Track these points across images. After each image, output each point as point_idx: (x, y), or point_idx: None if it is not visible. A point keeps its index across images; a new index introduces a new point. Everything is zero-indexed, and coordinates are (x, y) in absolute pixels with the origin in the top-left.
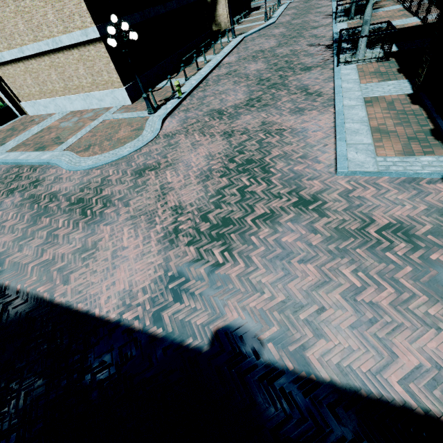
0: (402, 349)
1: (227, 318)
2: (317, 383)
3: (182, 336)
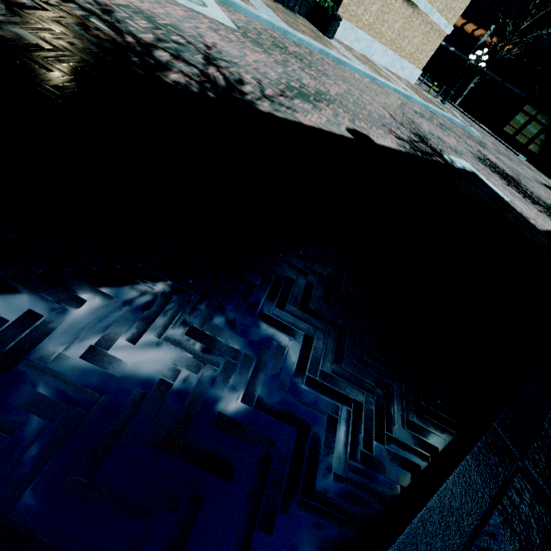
0: None
1: None
2: None
3: None
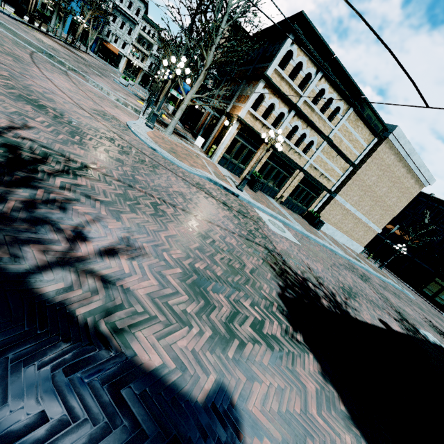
0: None
1: None
2: None
3: None
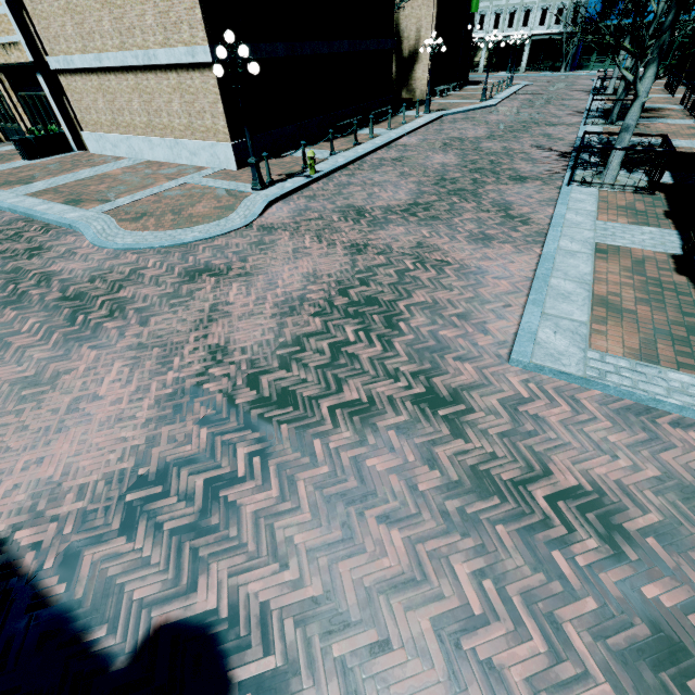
0: None
1: (194, 602)
2: None
3: (92, 617)
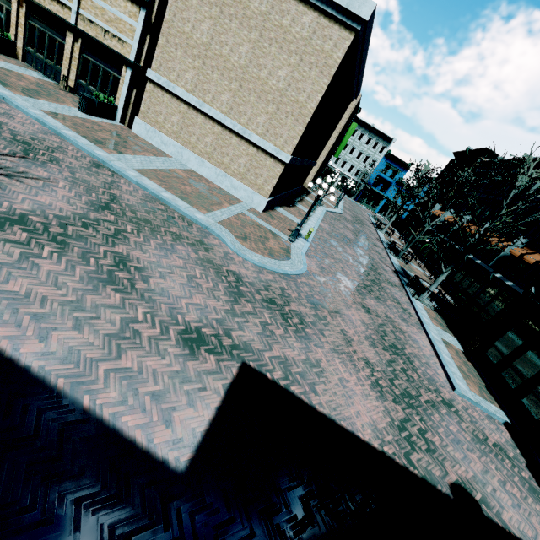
0: (537, 527)
1: (451, 476)
2: (516, 538)
3: (433, 482)
